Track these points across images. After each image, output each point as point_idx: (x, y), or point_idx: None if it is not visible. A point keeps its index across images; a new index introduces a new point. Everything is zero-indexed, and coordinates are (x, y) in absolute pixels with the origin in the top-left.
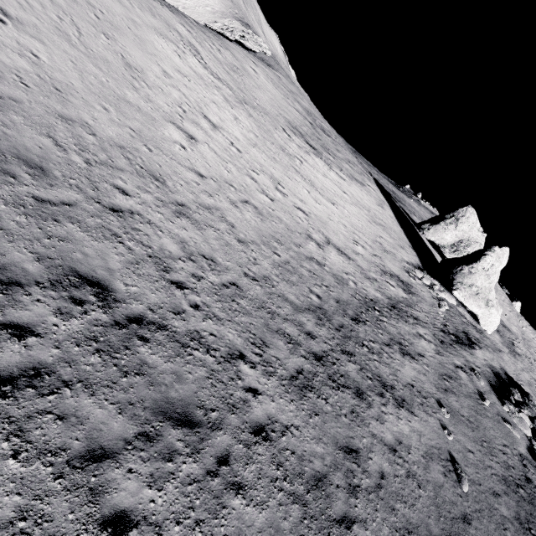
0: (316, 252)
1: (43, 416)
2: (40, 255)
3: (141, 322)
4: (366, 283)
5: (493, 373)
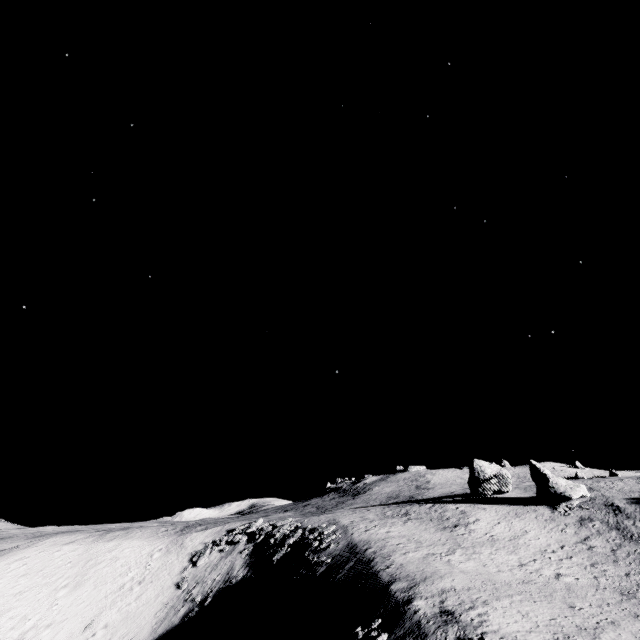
0: (602, 549)
1: None
2: None
3: None
4: (607, 535)
5: (633, 504)
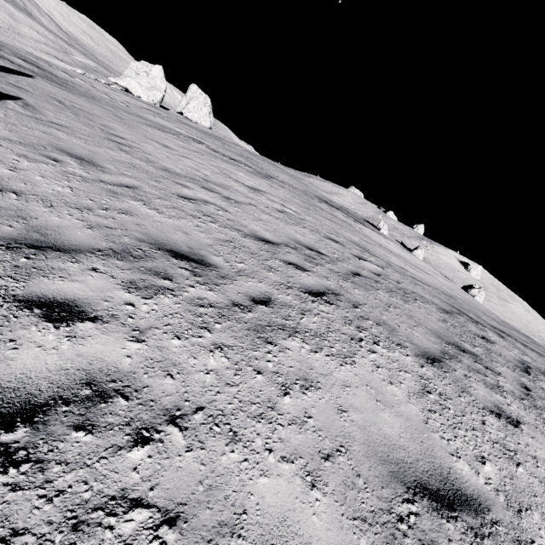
0: None
1: None
2: None
3: None
4: None
5: None
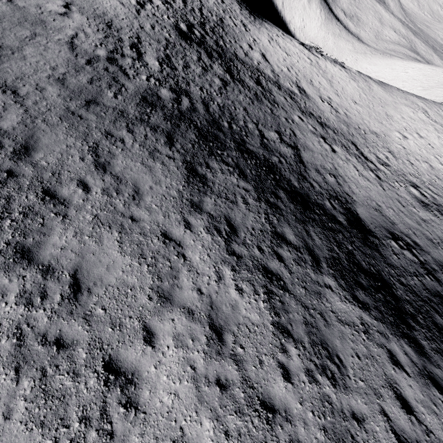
0: None
1: (349, 156)
2: (351, 141)
3: (368, 160)
4: None
5: None
